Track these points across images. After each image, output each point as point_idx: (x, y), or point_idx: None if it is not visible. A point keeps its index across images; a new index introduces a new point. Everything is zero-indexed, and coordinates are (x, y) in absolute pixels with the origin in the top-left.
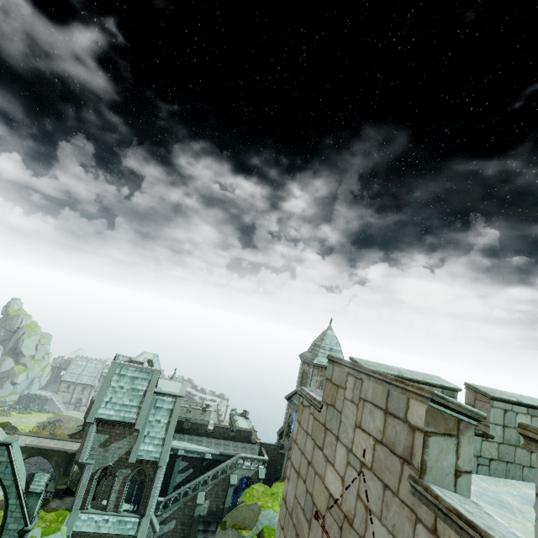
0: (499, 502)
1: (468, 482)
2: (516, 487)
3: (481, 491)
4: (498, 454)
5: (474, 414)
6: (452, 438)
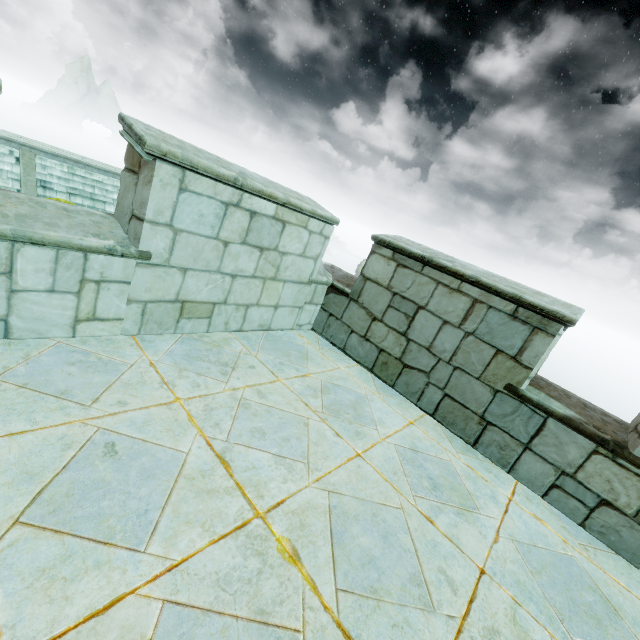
0: (449, 486)
1: (135, 229)
2: (624, 578)
3: (453, 469)
4: (639, 508)
5: (138, 139)
6: (134, 176)
